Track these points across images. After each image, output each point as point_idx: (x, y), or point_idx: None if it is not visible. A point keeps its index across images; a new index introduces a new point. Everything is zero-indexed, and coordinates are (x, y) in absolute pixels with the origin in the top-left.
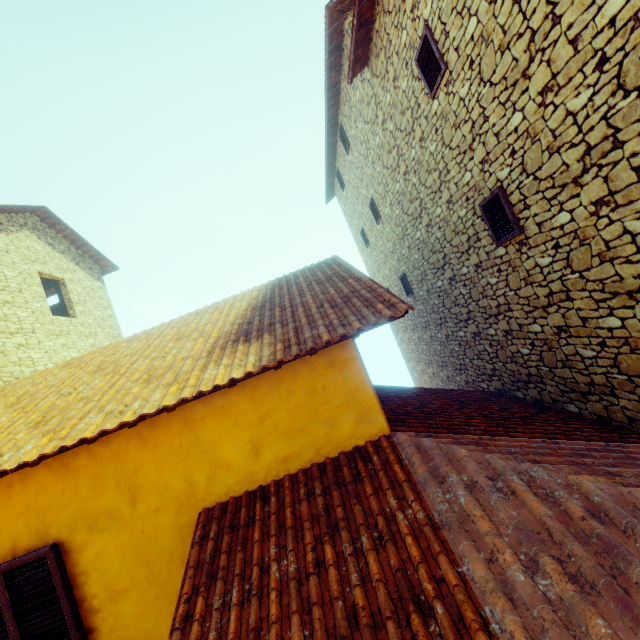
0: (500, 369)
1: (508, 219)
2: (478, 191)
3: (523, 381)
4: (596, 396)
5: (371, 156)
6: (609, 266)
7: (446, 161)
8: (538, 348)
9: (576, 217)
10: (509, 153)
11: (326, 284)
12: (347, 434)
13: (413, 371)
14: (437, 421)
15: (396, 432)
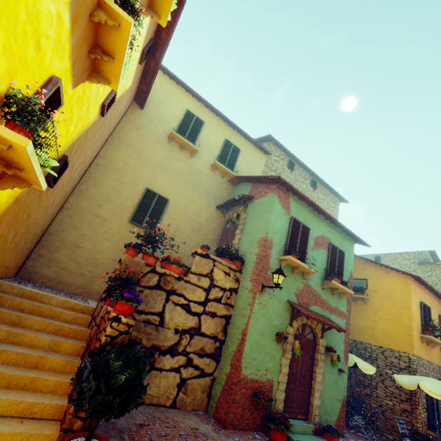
0: None
1: None
2: None
3: None
4: None
5: None
6: None
7: None
8: None
9: None
10: None
11: None
12: None
13: None
14: None
15: None
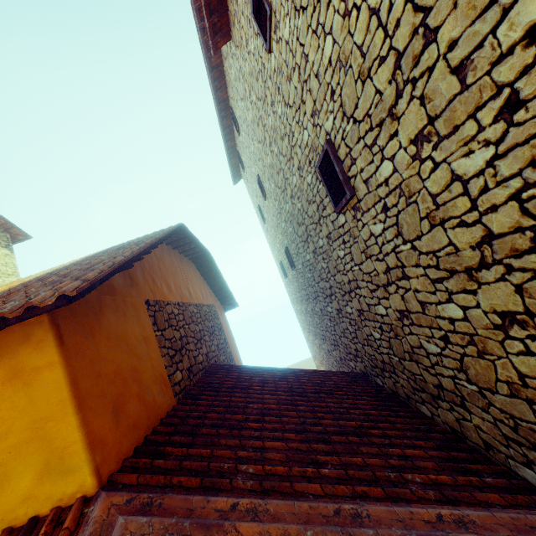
0: (361, 351)
1: (340, 179)
2: (315, 151)
3: (380, 368)
4: (446, 403)
5: (250, 133)
6: (441, 232)
7: (290, 122)
8: (386, 333)
9: (398, 165)
10: (330, 95)
11: (111, 252)
12: (23, 495)
13: (308, 340)
14: (215, 450)
15: (102, 493)
